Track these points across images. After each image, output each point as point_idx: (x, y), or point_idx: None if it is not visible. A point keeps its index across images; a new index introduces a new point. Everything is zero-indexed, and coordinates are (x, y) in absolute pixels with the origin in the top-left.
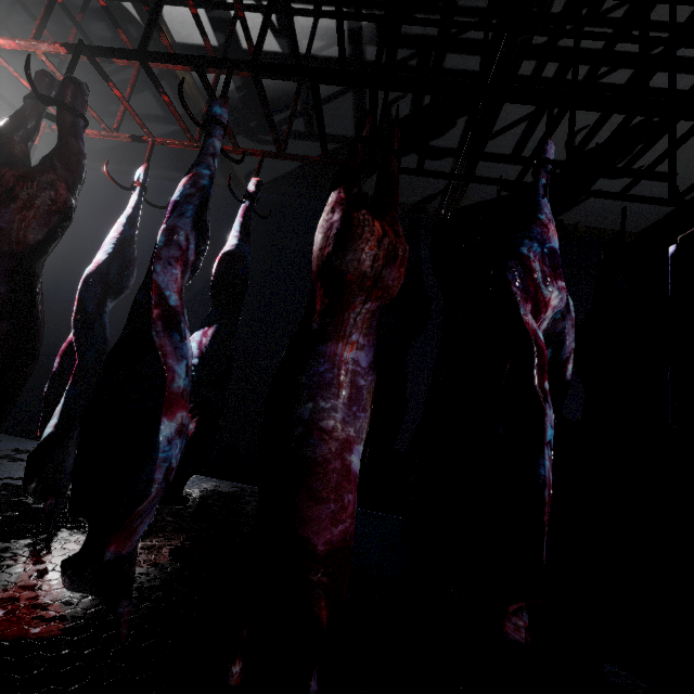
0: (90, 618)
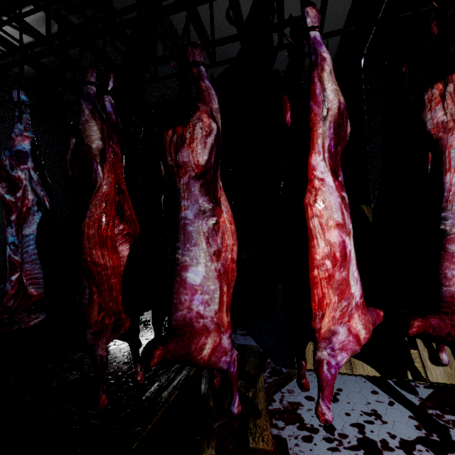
0: None
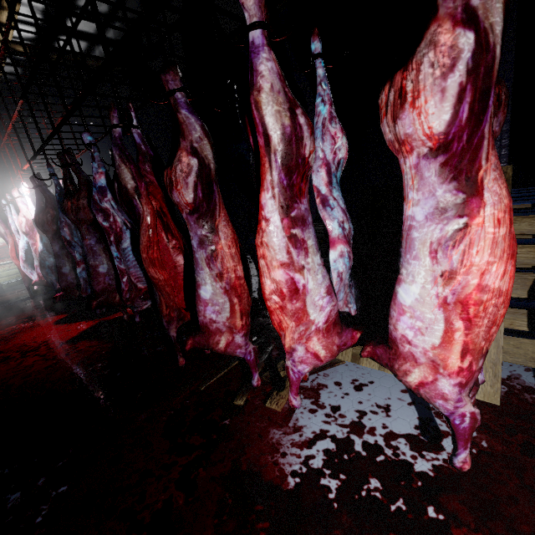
0: (146, 309)
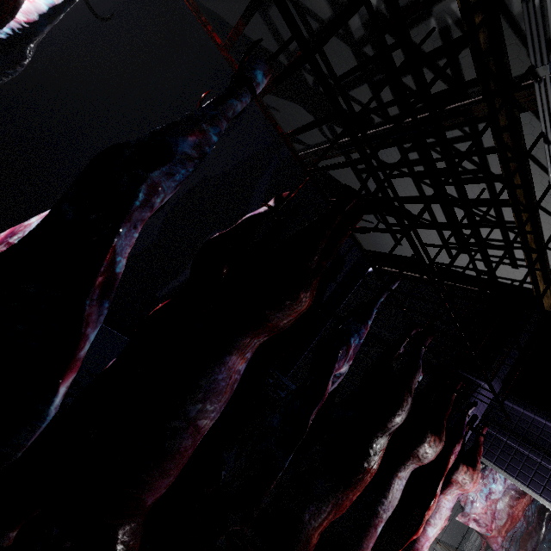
0: None
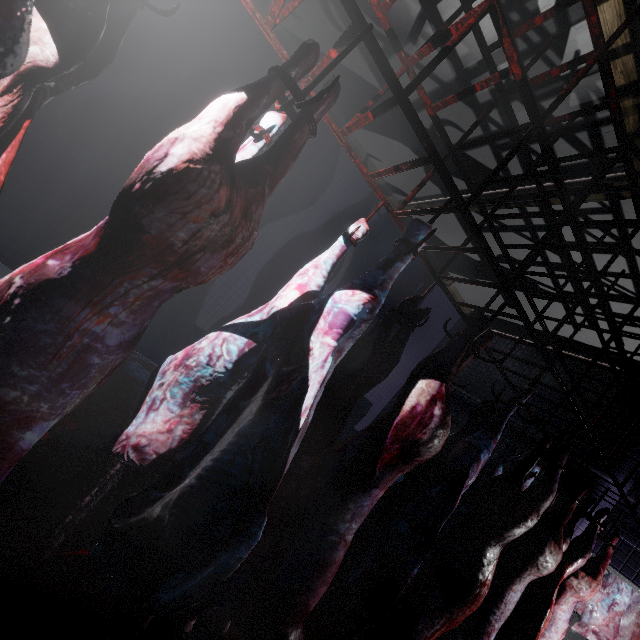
0: None
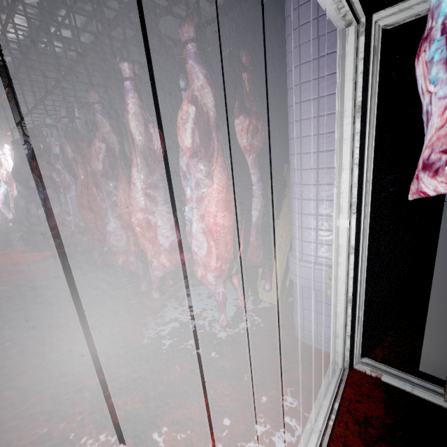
0: None
